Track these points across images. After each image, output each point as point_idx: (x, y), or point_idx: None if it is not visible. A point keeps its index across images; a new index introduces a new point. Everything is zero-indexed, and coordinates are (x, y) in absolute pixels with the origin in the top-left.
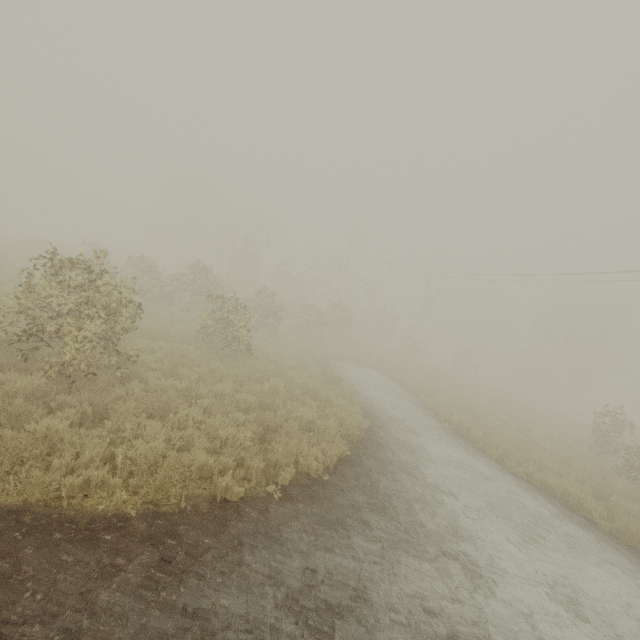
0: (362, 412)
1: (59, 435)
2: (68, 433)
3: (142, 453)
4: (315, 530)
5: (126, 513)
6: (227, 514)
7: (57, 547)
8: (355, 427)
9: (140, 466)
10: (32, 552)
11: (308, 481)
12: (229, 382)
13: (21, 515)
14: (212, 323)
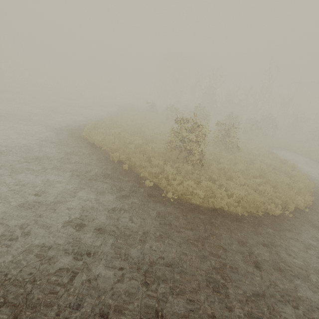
0: (307, 179)
1: (210, 186)
2: (213, 186)
3: (241, 194)
4: (316, 232)
5: (243, 214)
6: (276, 220)
7: (234, 222)
8: (310, 187)
9: (243, 199)
10: (229, 222)
11: (300, 211)
12: (241, 164)
13: (217, 211)
14: (220, 136)
